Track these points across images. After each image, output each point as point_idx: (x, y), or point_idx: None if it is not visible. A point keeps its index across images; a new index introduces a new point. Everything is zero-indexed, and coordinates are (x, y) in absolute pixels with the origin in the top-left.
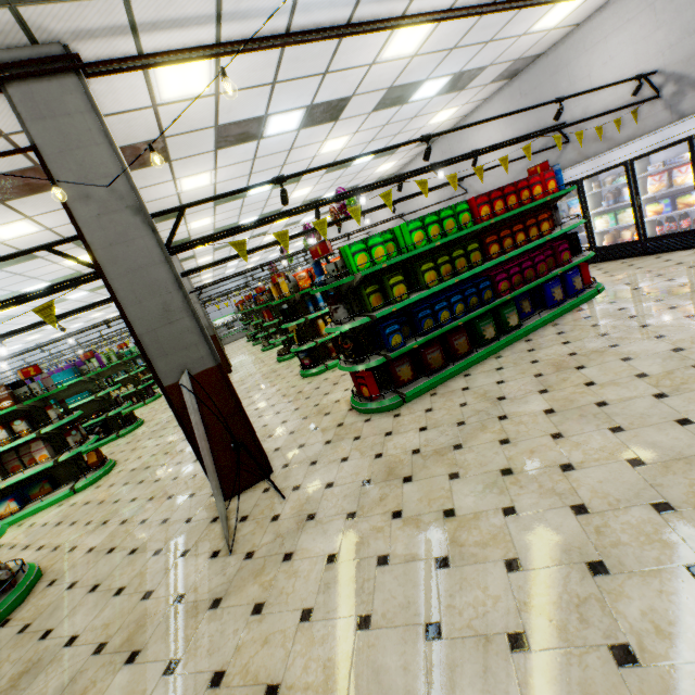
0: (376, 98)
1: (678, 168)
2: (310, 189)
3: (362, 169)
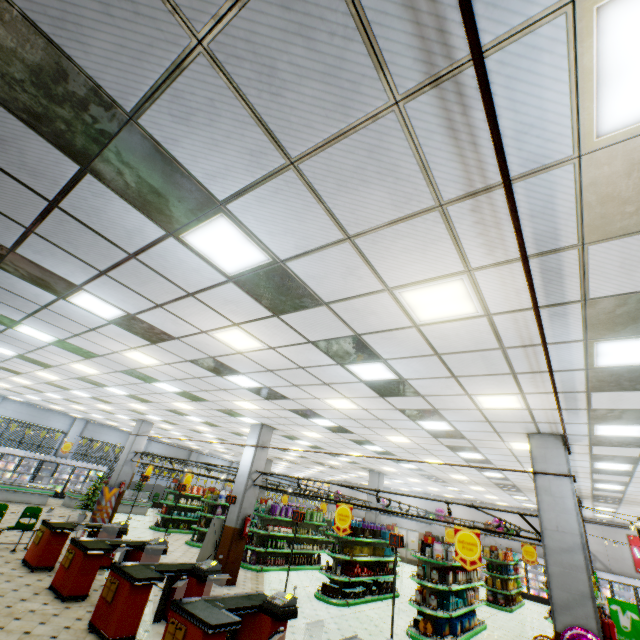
0: (528, 502)
1: (603, 588)
2: (435, 489)
3: (451, 494)
